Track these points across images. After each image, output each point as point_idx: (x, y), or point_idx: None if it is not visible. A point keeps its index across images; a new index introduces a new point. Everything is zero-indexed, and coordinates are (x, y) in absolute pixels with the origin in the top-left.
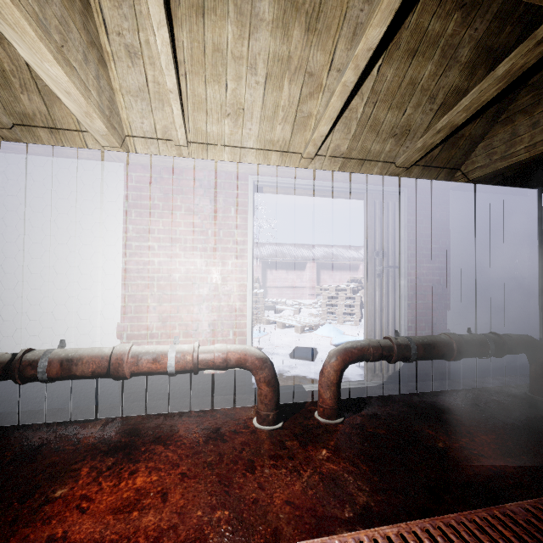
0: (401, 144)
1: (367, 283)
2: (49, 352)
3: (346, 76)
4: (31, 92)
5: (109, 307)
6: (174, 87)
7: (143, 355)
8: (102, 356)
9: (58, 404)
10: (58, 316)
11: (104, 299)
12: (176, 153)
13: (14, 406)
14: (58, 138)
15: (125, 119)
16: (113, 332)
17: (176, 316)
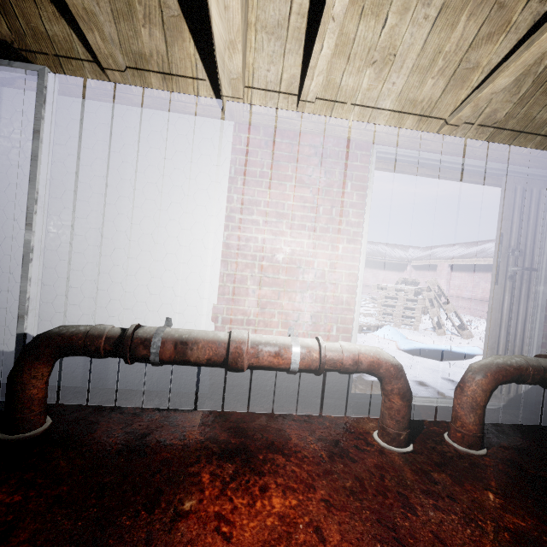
0: None
1: (496, 286)
2: (161, 331)
3: None
4: (154, 25)
5: (206, 285)
6: (340, 12)
7: (264, 346)
8: (219, 342)
9: (147, 385)
10: (152, 289)
11: (201, 276)
12: (294, 112)
13: (103, 383)
14: (169, 87)
15: (250, 64)
16: (208, 313)
17: (275, 302)
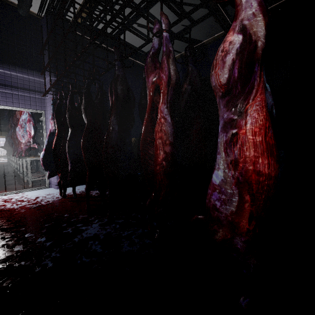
0: None
1: None
2: None
3: None
4: None
5: None
6: None
7: None
8: None
9: None
10: None
11: None
12: None
13: None
14: None
15: None
16: None
17: None
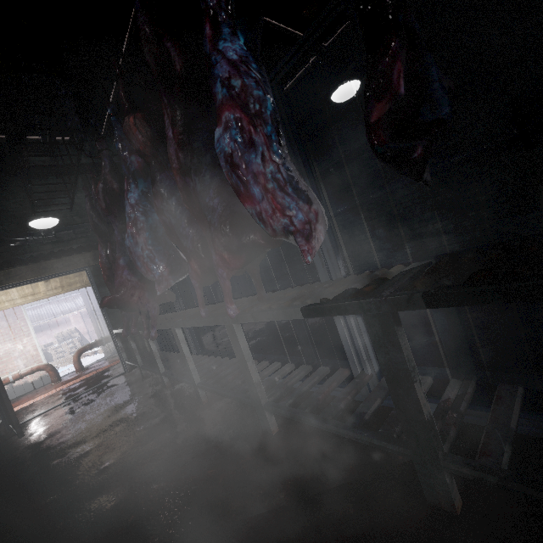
0: (82, 277)
1: (93, 323)
2: None
3: (40, 284)
4: None
5: None
6: None
7: None
8: None
9: None
10: None
11: None
12: None
13: None
14: None
15: None
16: None
17: (7, 368)
